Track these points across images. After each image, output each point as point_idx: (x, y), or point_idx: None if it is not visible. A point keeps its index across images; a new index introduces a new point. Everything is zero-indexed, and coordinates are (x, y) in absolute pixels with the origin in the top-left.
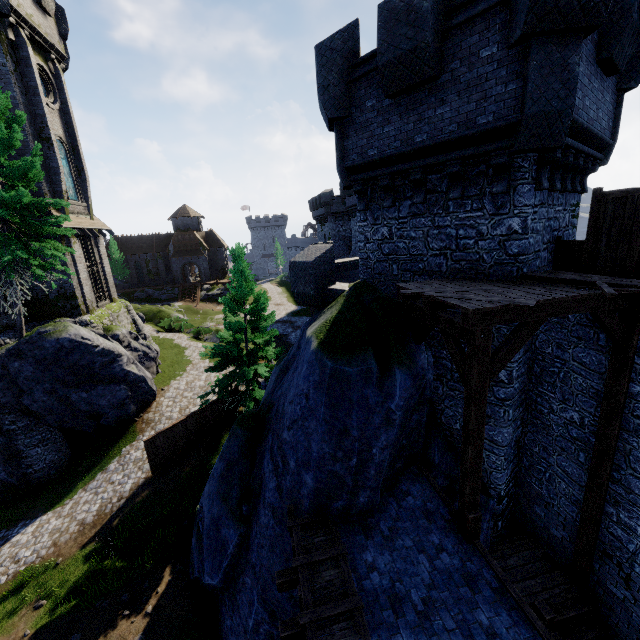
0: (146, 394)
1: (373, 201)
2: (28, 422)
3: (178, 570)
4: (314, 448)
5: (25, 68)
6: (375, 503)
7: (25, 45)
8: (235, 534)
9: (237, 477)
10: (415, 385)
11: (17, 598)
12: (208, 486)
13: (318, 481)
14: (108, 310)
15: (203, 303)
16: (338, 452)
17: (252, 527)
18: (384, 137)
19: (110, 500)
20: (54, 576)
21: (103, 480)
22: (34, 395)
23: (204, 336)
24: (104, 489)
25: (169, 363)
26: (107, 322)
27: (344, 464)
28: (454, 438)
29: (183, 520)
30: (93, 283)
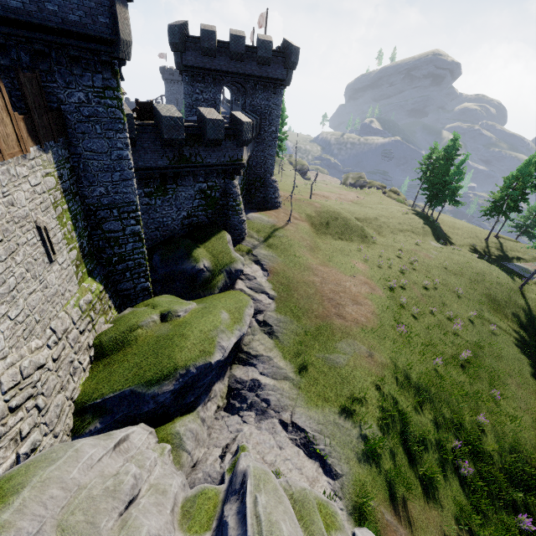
0: None
1: None
2: None
3: None
4: None
5: None
6: None
7: None
8: None
9: None
10: None
11: None
12: None
13: None
14: None
15: None
16: None
17: None
18: None
19: None
20: None
21: None
22: None
23: None
24: None
25: None
26: None
27: None
28: None
29: None
30: None
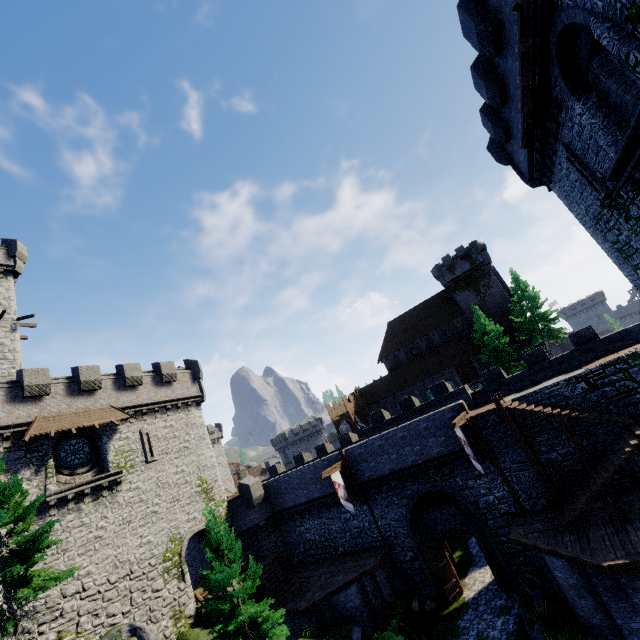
0: None
1: None
2: None
3: None
4: None
5: (497, 276)
6: None
7: (494, 269)
8: None
9: None
10: None
11: None
12: None
13: None
14: None
15: None
16: None
17: None
18: None
19: None
20: None
21: None
22: None
23: None
24: None
25: None
26: None
27: None
28: None
29: None
30: None
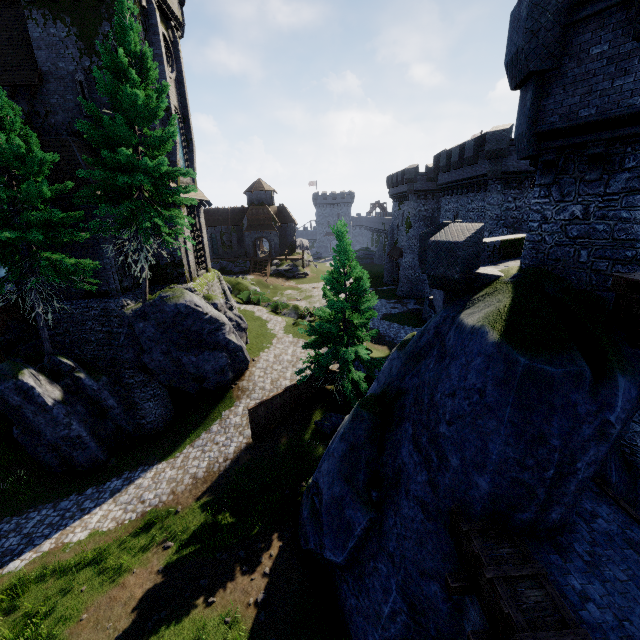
0: (241, 363)
1: (565, 173)
2: (143, 378)
3: (287, 537)
4: (493, 450)
5: (153, 36)
6: (567, 521)
7: (154, 12)
8: (363, 518)
9: (364, 461)
10: (637, 396)
11: (147, 536)
12: (327, 464)
13: (496, 486)
14: (205, 279)
15: (273, 278)
16: (528, 459)
17: (387, 515)
18: (612, 92)
19: (217, 459)
20: (176, 522)
21: (208, 440)
22: (152, 354)
23: (281, 311)
24: (210, 448)
25: (255, 335)
26: (205, 291)
27: (536, 474)
28: (636, 457)
29: (284, 489)
30: (195, 252)
